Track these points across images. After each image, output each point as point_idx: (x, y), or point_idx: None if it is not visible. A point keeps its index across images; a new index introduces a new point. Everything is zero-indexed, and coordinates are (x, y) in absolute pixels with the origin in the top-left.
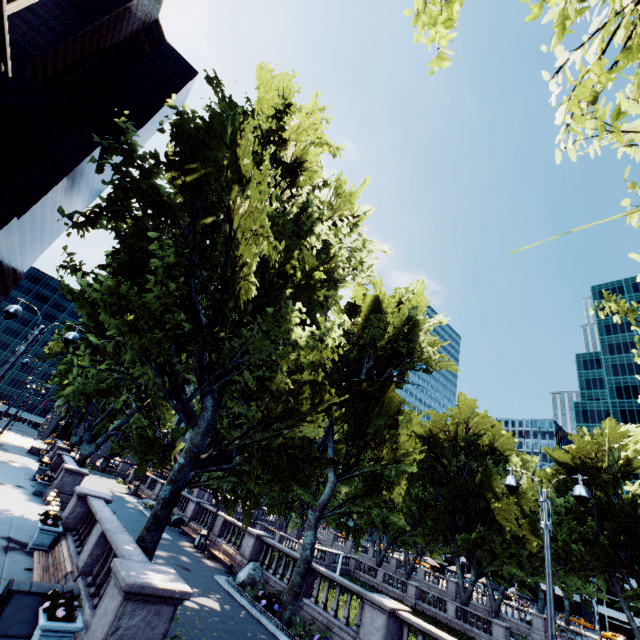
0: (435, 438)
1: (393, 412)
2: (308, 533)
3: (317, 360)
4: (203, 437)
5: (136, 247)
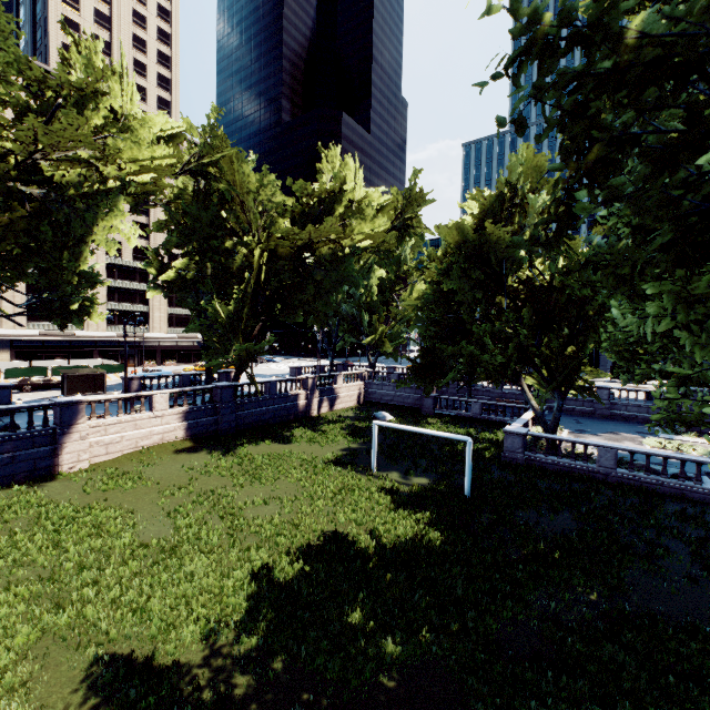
0: None
1: None
2: None
3: None
4: None
5: None
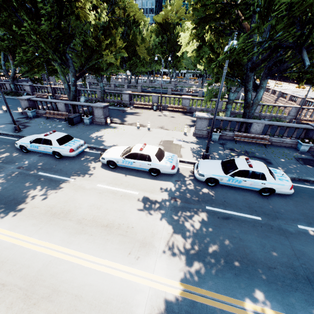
0: (111, 20)
1: (108, 26)
2: (101, 84)
3: (96, 25)
4: (74, 70)
5: (32, 2)
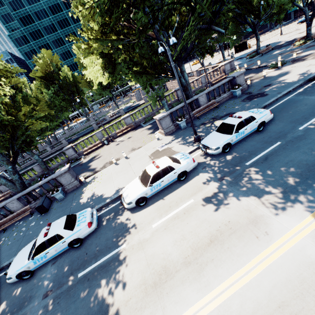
0: None
1: None
2: (35, 156)
3: None
4: (5, 157)
5: None
